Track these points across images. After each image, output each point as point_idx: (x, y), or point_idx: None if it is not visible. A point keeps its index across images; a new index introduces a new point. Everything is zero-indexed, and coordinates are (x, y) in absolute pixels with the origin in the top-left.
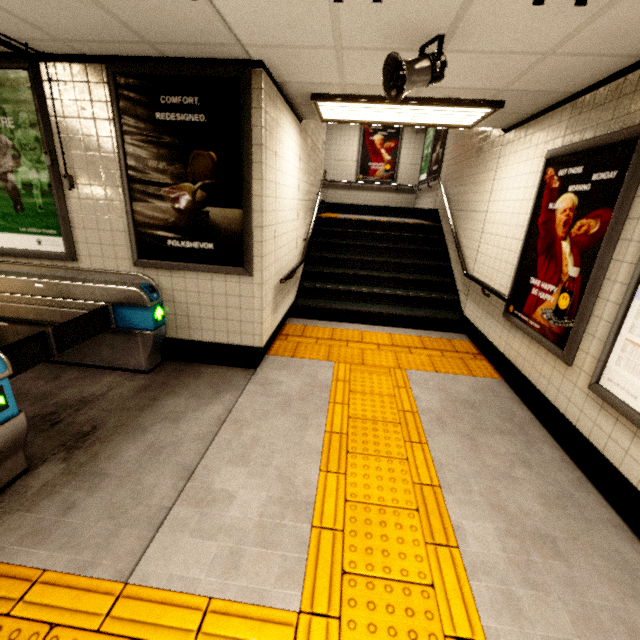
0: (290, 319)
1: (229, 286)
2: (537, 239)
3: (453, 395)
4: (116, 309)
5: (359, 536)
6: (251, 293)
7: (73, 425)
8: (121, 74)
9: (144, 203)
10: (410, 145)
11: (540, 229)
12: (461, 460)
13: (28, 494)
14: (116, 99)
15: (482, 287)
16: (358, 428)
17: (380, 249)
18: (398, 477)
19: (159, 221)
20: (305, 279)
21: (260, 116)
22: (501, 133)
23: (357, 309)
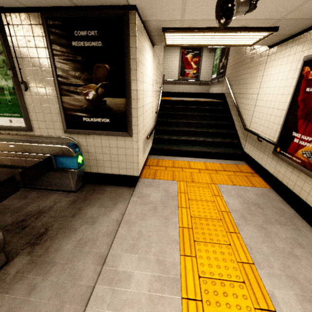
0: (149, 156)
1: (119, 142)
2: (297, 109)
3: (246, 199)
4: (56, 158)
5: (212, 304)
6: (131, 146)
7: (34, 228)
8: (50, 18)
9: (68, 96)
10: (206, 59)
11: (299, 103)
12: (261, 244)
13: (7, 279)
14: (48, 34)
15: (258, 136)
16: (197, 224)
17: (195, 116)
18: (227, 258)
19: (77, 107)
20: (156, 133)
21: (135, 41)
22: (267, 48)
23: (185, 149)
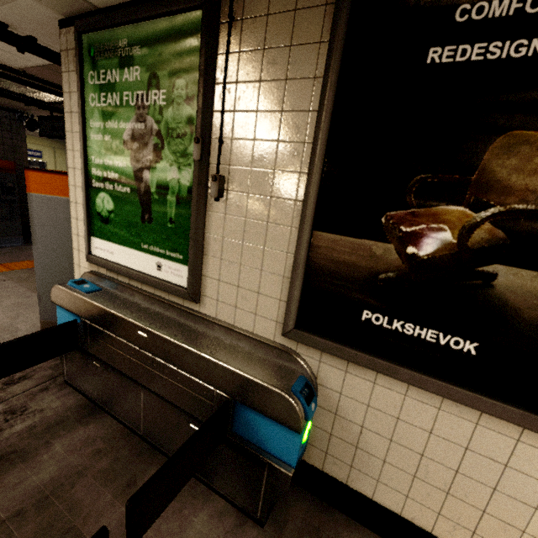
0: None
1: (482, 436)
2: None
3: None
4: (239, 406)
5: None
6: None
7: None
8: None
9: (337, 234)
10: None
11: None
12: None
13: None
14: (345, 29)
15: None
16: None
17: None
18: None
19: (357, 272)
20: None
21: None
22: None
23: None
